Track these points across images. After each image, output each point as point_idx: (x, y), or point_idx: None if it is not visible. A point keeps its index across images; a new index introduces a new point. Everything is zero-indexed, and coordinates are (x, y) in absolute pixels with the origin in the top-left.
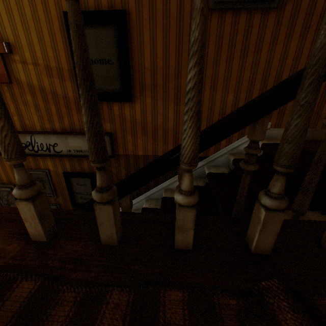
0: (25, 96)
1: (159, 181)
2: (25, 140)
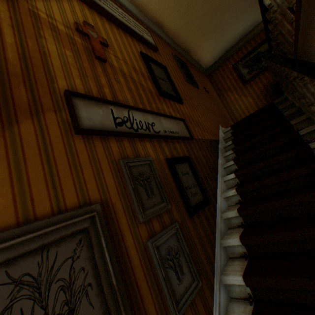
0: (117, 76)
1: (216, 159)
2: (121, 114)
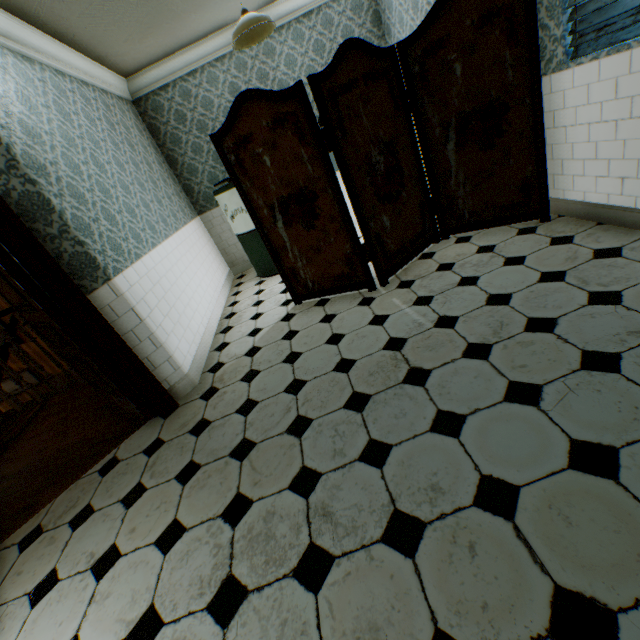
0: None
1: None
2: None
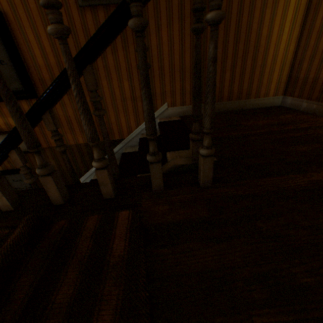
0: None
1: (89, 166)
2: None
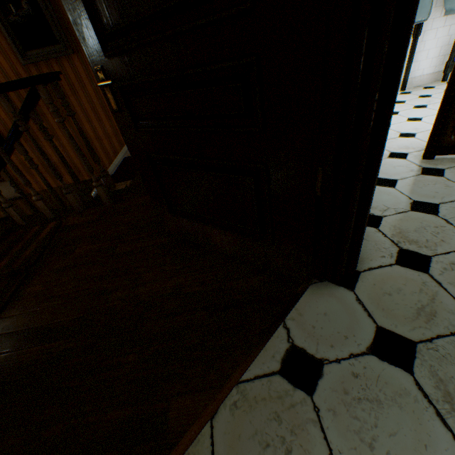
0: None
1: None
2: None
